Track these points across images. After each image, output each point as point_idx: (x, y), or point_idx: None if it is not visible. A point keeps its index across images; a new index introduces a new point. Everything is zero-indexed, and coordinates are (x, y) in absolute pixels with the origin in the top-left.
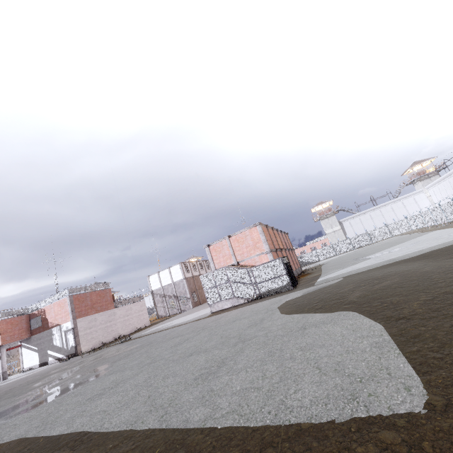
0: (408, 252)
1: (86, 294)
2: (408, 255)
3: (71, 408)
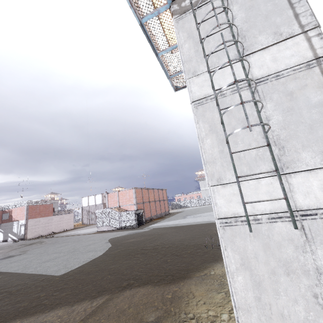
0: (189, 221)
1: (37, 206)
2: (182, 224)
3: (3, 264)
